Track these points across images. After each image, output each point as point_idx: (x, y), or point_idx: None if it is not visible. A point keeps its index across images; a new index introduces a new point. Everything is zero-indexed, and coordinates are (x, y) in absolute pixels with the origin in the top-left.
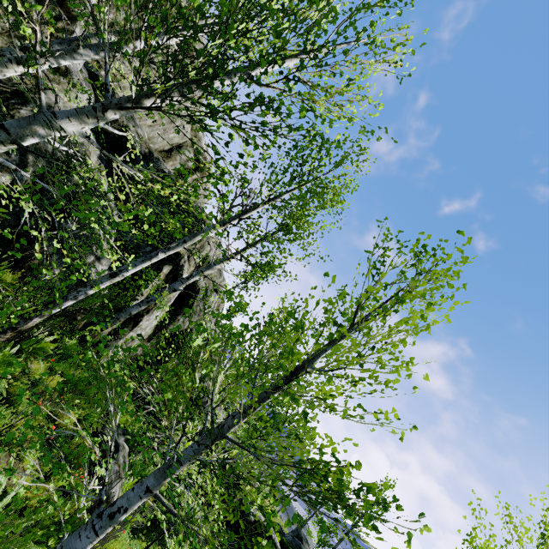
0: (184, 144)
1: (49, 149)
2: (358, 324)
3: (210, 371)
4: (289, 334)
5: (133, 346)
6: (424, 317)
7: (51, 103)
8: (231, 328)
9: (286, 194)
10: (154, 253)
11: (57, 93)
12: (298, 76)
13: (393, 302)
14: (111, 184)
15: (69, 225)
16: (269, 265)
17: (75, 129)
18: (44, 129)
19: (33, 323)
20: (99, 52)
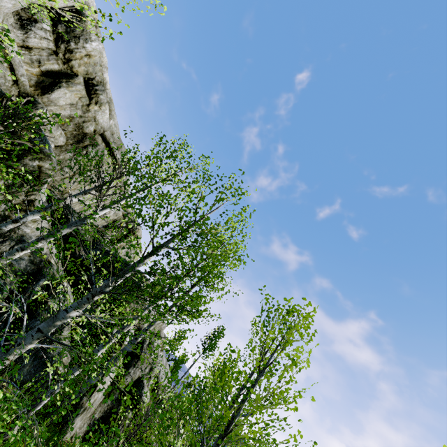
0: (117, 219)
1: (21, 267)
2: (262, 371)
3: (172, 444)
4: (221, 388)
5: (91, 411)
6: (295, 365)
7: (23, 233)
8: (181, 405)
9: (200, 264)
10: (112, 336)
11: (27, 224)
12: (195, 245)
13: (280, 348)
14: (76, 291)
15: (37, 322)
16: (198, 312)
17: (77, 313)
18: (61, 321)
19: (16, 429)
20: (72, 227)
